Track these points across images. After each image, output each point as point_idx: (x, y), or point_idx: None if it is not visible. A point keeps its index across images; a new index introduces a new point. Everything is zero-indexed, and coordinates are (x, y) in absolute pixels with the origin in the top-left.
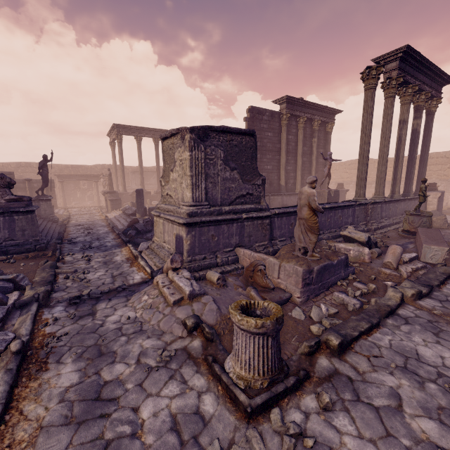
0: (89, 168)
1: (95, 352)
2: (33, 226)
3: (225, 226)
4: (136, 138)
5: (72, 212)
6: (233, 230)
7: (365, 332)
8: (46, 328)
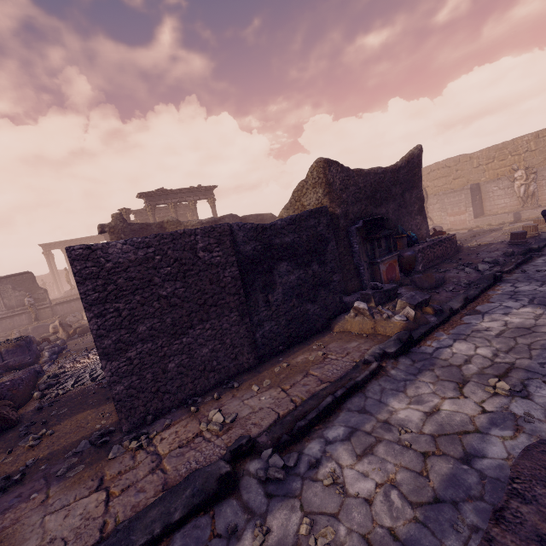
0: (44, 277)
1: None
2: None
3: (17, 317)
4: (61, 250)
5: None
6: (23, 318)
7: None
8: None
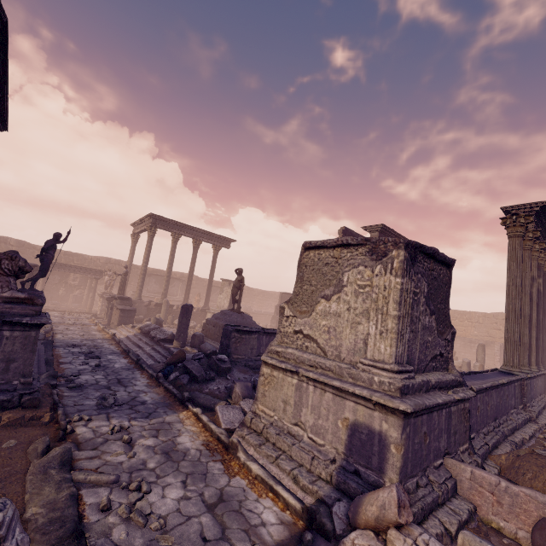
0: (89, 259)
1: None
2: (32, 353)
3: (435, 415)
4: (173, 234)
5: (52, 318)
6: (442, 421)
7: None
8: None
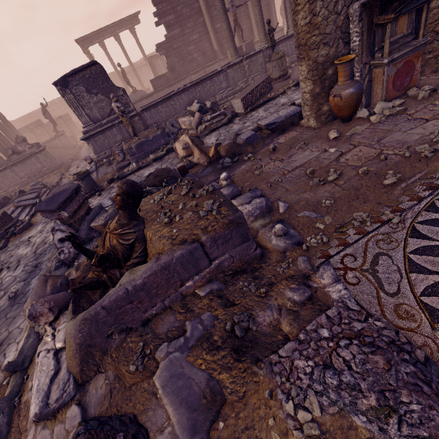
0: None
1: None
2: (48, 157)
3: (108, 132)
4: (99, 45)
5: None
6: (114, 132)
7: (136, 171)
8: None
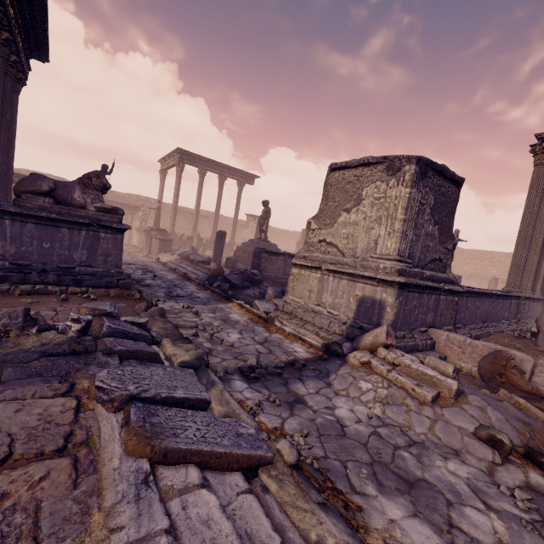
0: (121, 196)
1: (394, 477)
2: (120, 251)
3: (426, 296)
4: (199, 170)
5: None
6: (430, 303)
7: None
8: (260, 418)
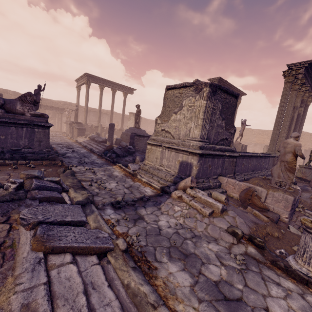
0: (54, 102)
1: (179, 253)
2: (48, 139)
3: (216, 160)
4: (100, 86)
5: None
6: (219, 163)
7: None
8: (116, 228)
